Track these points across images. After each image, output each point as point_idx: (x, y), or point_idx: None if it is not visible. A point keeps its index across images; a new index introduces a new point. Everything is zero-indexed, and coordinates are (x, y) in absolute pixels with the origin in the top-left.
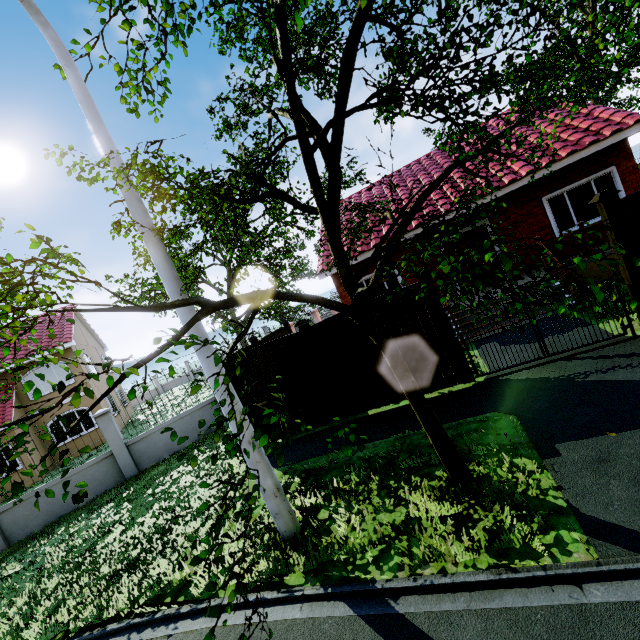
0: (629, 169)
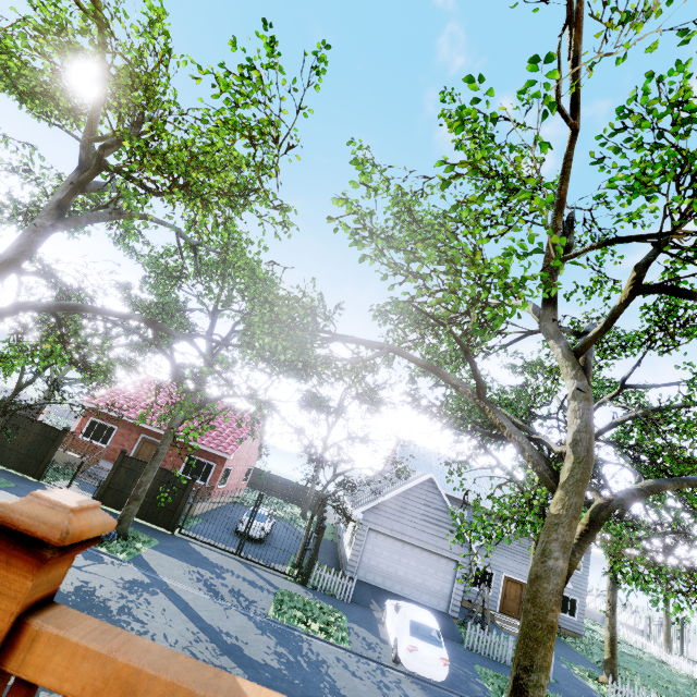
0: (220, 470)
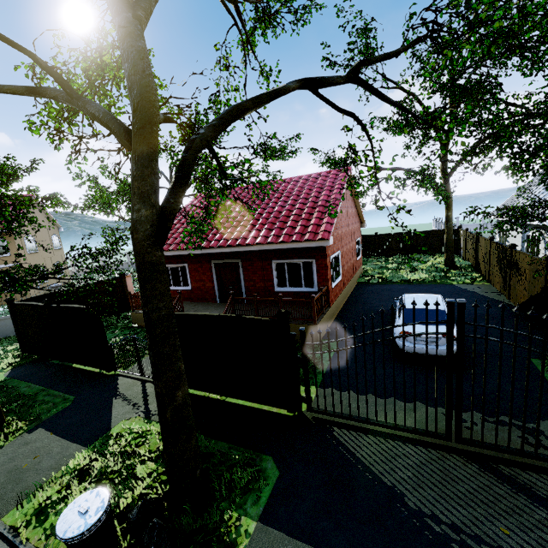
0: (323, 265)
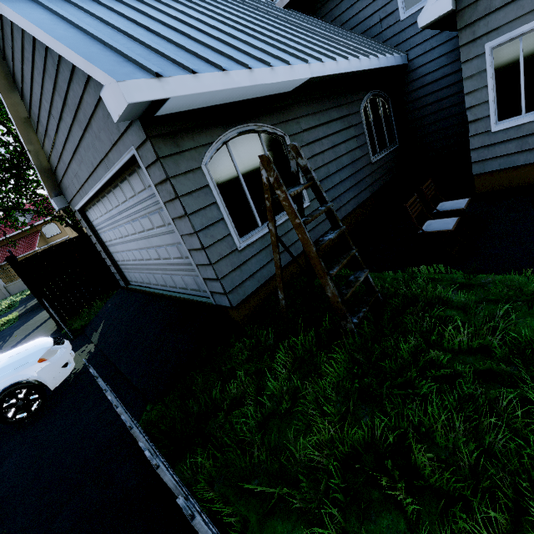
0: None
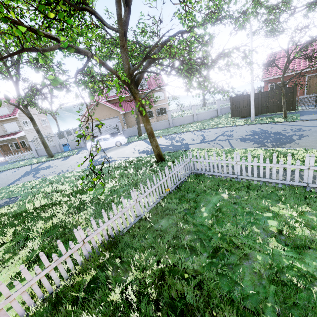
0: None
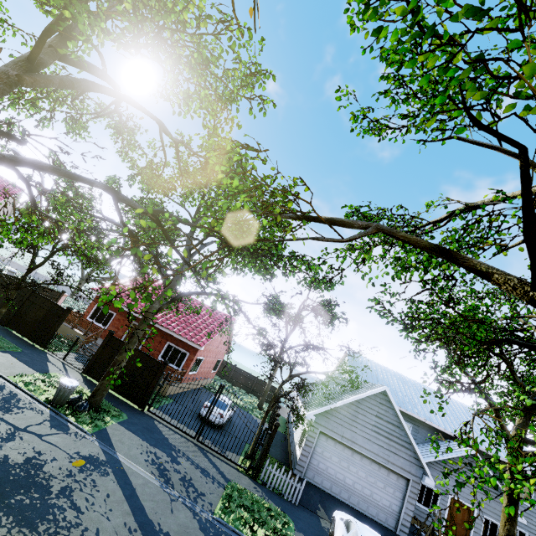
0: (192, 358)
